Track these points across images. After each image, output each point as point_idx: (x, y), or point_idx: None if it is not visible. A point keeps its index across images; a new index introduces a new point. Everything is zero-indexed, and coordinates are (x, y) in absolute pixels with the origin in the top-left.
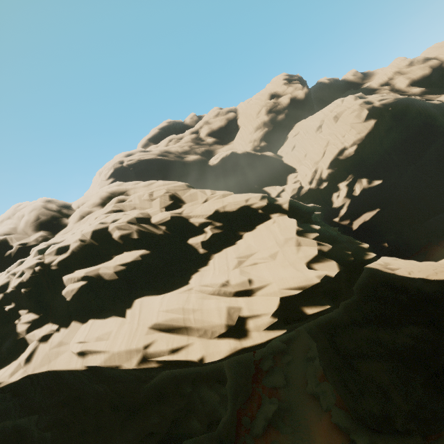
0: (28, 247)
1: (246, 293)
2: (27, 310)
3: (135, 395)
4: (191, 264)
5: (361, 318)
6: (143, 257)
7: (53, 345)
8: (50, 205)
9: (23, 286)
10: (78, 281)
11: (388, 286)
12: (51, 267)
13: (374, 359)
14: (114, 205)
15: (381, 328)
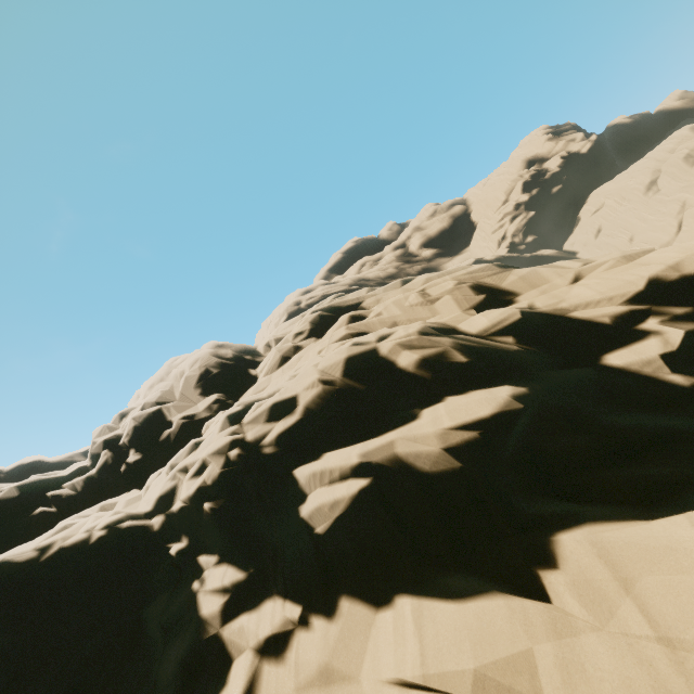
0: (197, 422)
1: None
2: (216, 556)
3: None
4: (676, 417)
5: None
6: (522, 400)
7: (305, 677)
8: (223, 350)
9: (205, 495)
10: (340, 478)
11: None
12: (262, 449)
13: None
14: (346, 326)
15: None
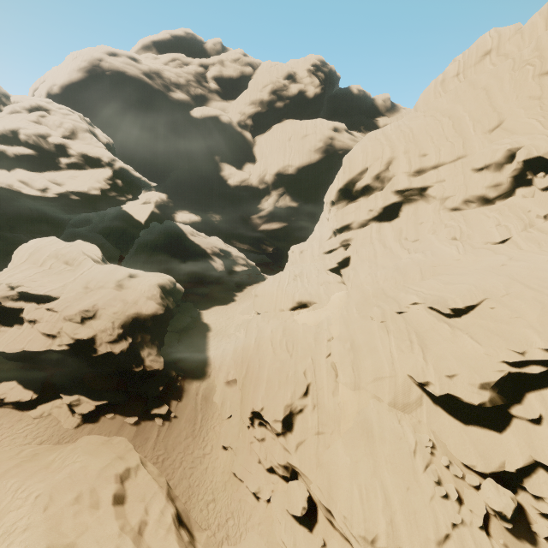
0: None
1: (58, 184)
2: None
3: (7, 204)
4: (53, 168)
5: (154, 244)
6: (29, 153)
7: None
8: None
9: None
10: None
11: (178, 239)
12: None
13: (143, 259)
14: (36, 116)
15: (158, 251)
